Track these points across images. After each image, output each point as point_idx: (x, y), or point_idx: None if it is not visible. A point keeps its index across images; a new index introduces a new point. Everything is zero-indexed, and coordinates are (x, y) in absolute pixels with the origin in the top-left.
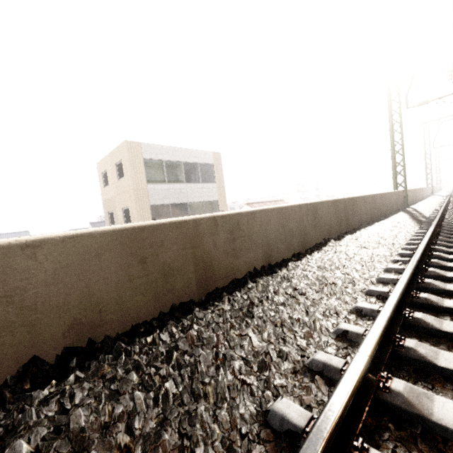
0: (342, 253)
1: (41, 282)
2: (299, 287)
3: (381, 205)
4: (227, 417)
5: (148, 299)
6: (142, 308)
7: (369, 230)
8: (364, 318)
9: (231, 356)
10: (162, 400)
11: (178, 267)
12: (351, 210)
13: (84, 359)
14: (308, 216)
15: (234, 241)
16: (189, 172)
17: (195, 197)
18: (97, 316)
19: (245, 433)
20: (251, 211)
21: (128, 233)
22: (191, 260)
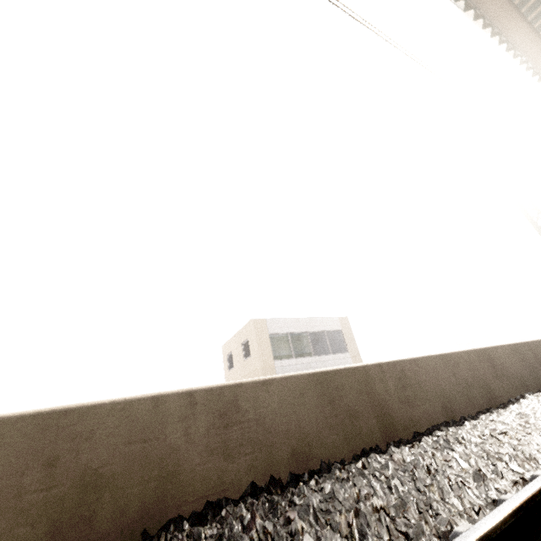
0: None
1: (272, 411)
2: (497, 429)
3: None
4: (457, 502)
5: (342, 440)
6: (338, 448)
7: None
8: None
9: (443, 471)
10: (395, 491)
11: (359, 411)
12: None
13: (311, 478)
14: (483, 363)
15: (404, 388)
16: (316, 342)
17: None
18: (307, 449)
19: (478, 509)
20: (412, 358)
21: (317, 376)
22: (369, 405)
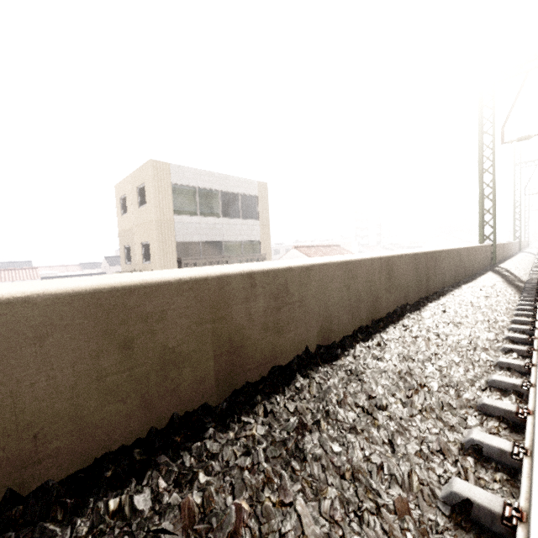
0: (431, 332)
1: None
2: (377, 395)
3: (466, 262)
4: None
5: (132, 408)
6: (119, 423)
7: (456, 296)
8: (487, 464)
9: None
10: None
11: (187, 352)
12: (433, 268)
13: None
14: (382, 274)
15: (279, 309)
16: (227, 204)
17: (232, 235)
18: (28, 446)
19: None
20: (306, 265)
21: (103, 297)
22: (210, 341)
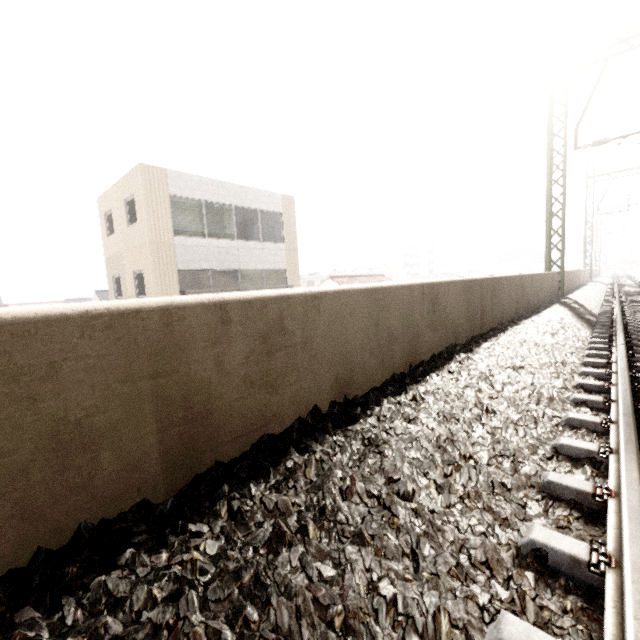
0: (483, 380)
1: None
2: (401, 477)
3: (530, 293)
4: None
5: None
6: None
7: (517, 333)
8: (554, 581)
9: None
10: None
11: (106, 425)
12: (490, 299)
13: None
14: (424, 306)
15: (271, 355)
16: (243, 222)
17: (250, 262)
18: None
19: None
20: (314, 293)
21: None
22: (150, 406)
